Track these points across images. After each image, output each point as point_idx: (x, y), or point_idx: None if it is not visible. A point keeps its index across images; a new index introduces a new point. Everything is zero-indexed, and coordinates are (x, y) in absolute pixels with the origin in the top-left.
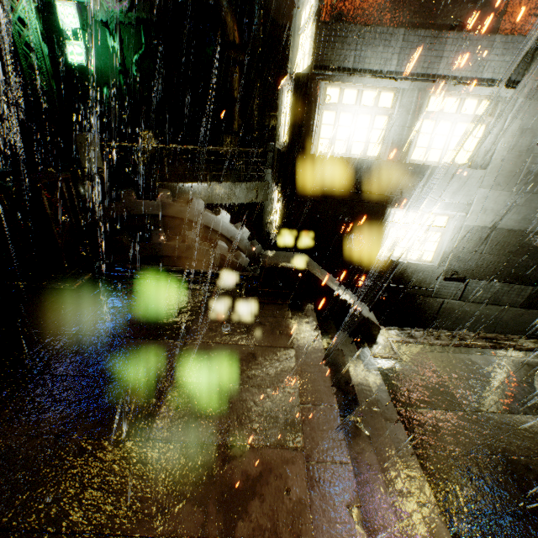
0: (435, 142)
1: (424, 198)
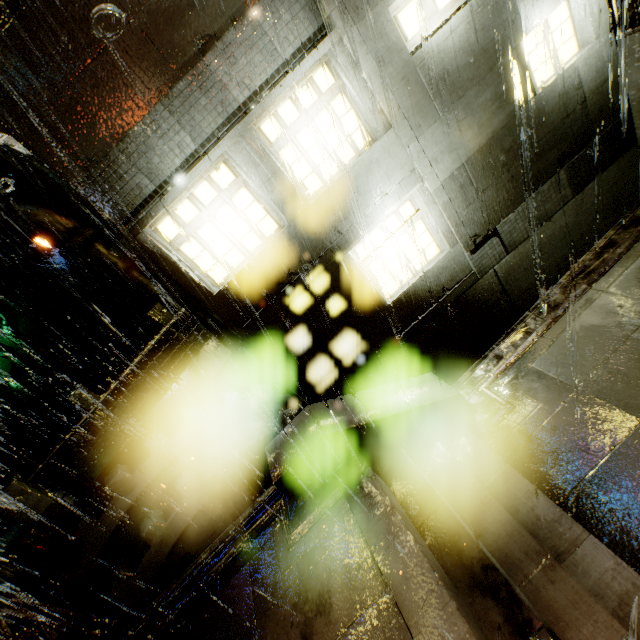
0: (314, 158)
1: (366, 214)
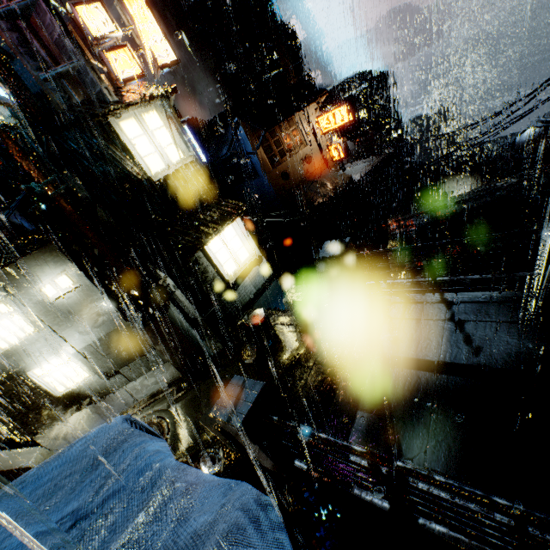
0: (2, 335)
1: (33, 359)
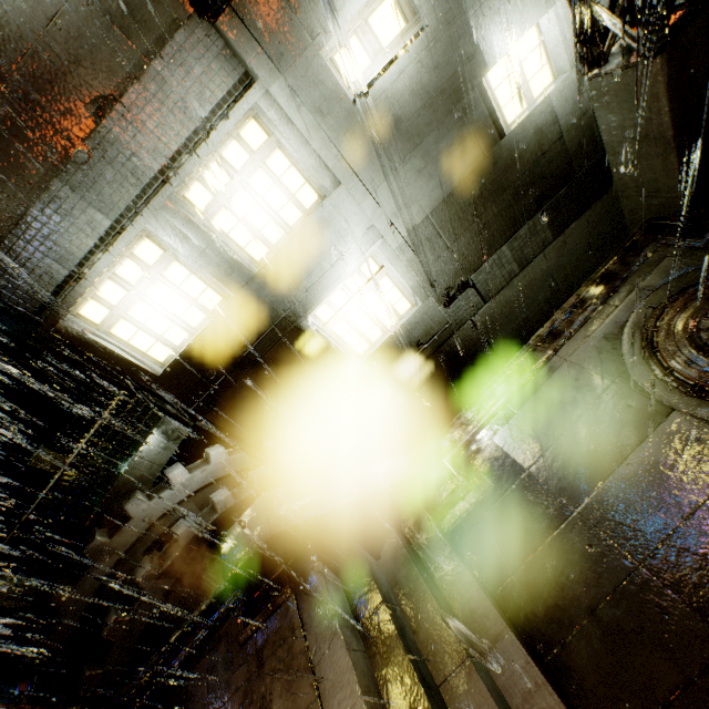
0: (255, 223)
1: (321, 277)
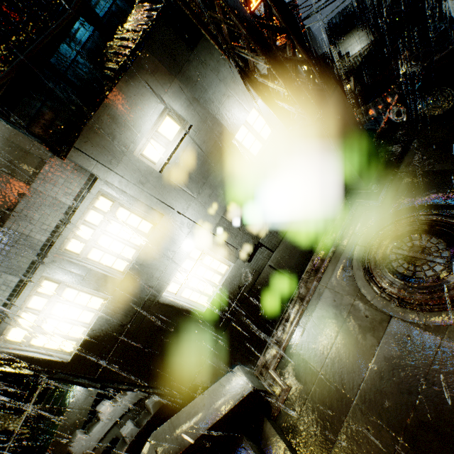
0: (115, 250)
1: (165, 269)
